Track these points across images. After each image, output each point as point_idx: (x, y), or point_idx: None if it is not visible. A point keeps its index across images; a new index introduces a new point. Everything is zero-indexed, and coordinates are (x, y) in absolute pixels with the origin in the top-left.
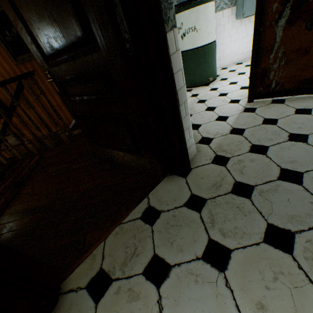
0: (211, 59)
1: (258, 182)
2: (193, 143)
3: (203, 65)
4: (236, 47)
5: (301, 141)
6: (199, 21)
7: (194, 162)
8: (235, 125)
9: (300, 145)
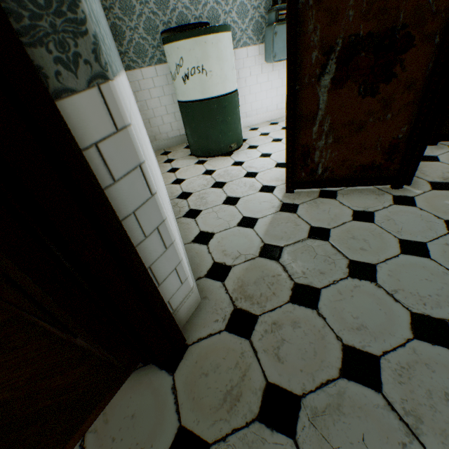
0: (232, 117)
1: (308, 384)
2: (191, 288)
3: (220, 125)
4: (269, 100)
5: (368, 278)
6: (209, 59)
7: (194, 327)
8: (268, 238)
9: (367, 287)
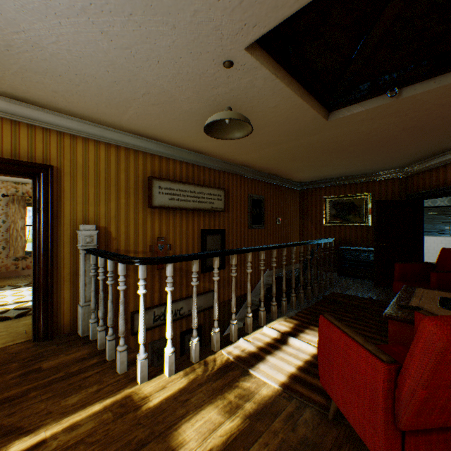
0: None
1: None
2: None
3: None
4: None
5: None
6: None
7: None
8: None
9: None
